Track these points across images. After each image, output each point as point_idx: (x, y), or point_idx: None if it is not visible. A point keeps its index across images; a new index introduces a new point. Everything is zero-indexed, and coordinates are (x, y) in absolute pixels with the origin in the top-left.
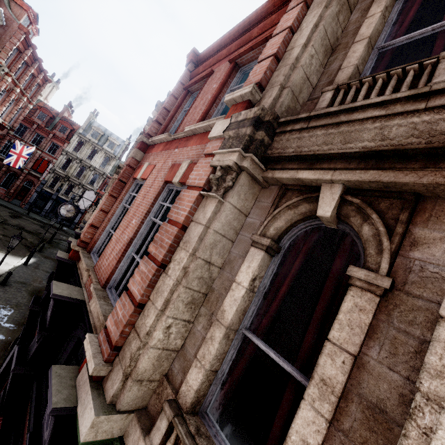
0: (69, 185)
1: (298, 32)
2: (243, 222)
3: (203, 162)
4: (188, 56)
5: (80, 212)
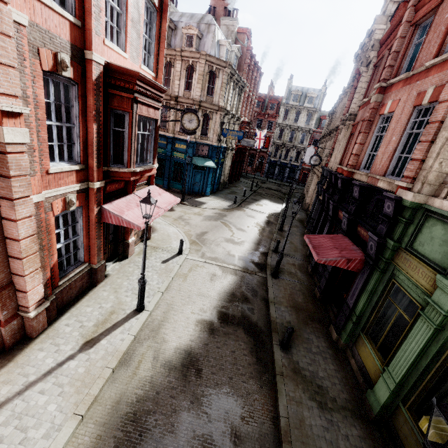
0: (285, 151)
1: None
2: None
3: None
4: None
5: (298, 169)
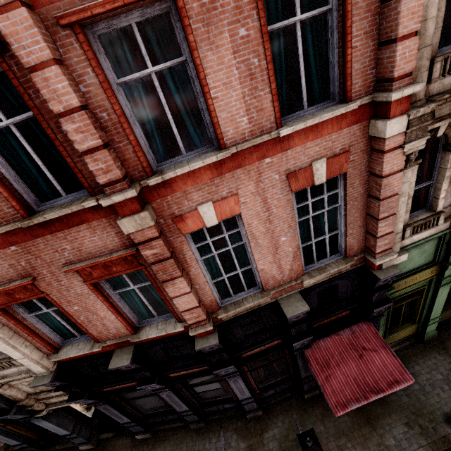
0: None
1: None
2: None
3: (392, 156)
4: None
5: None
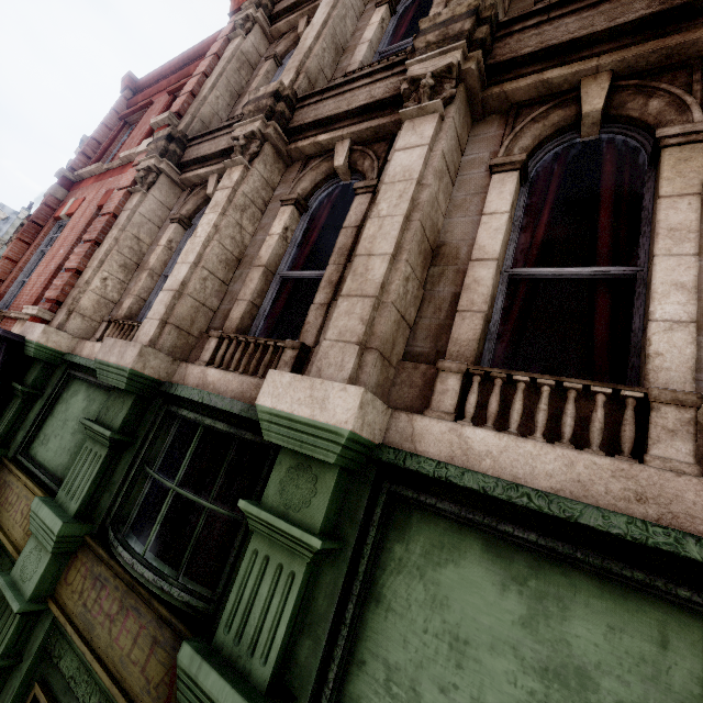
0: None
1: (210, 77)
2: (167, 215)
3: (131, 170)
4: (123, 81)
5: None
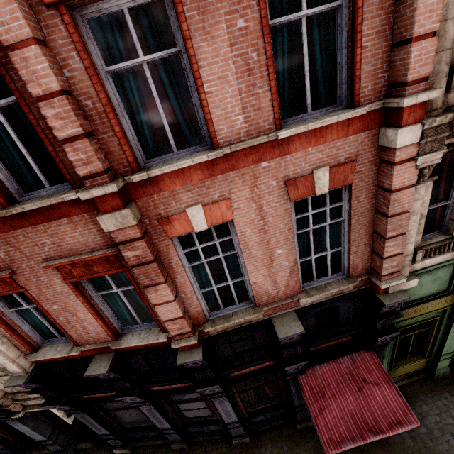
0: None
1: None
2: None
3: (403, 169)
4: None
5: None
